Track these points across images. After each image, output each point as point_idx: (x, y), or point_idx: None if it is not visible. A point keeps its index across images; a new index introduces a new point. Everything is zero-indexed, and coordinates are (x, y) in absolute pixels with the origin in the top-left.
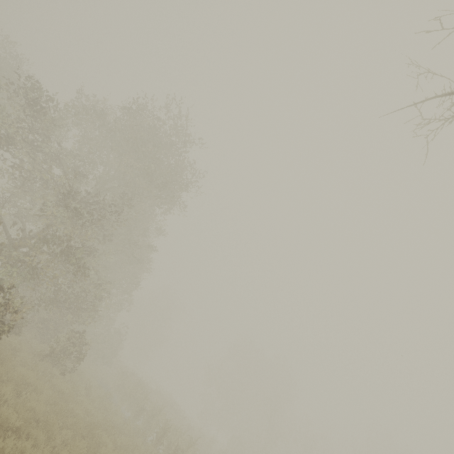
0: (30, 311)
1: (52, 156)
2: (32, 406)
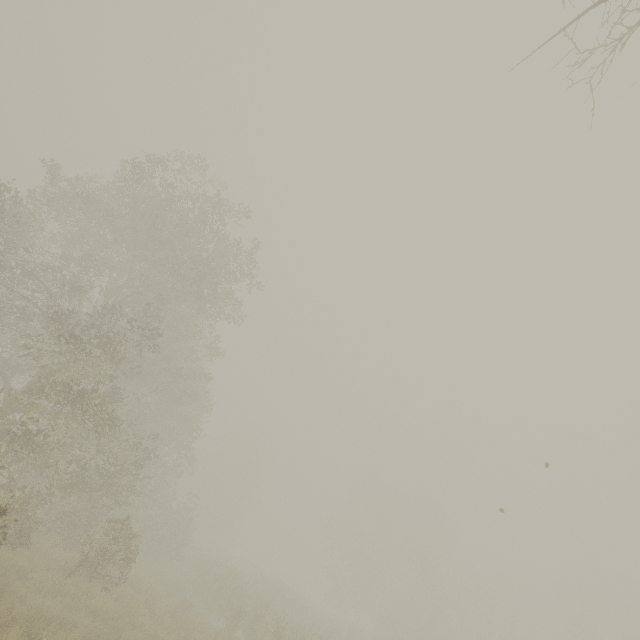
0: (38, 506)
1: (26, 271)
2: None
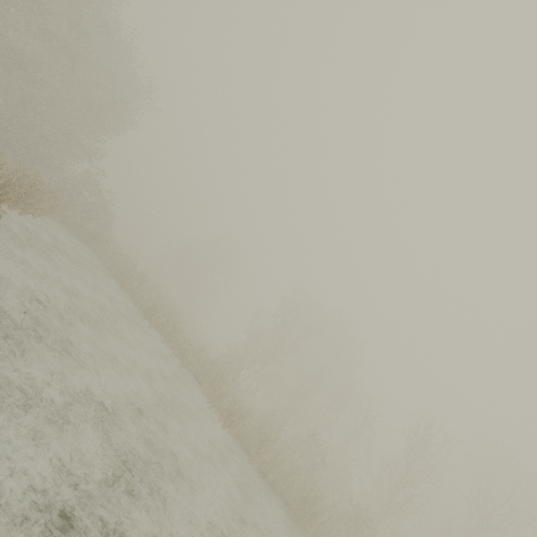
0: None
1: None
2: None
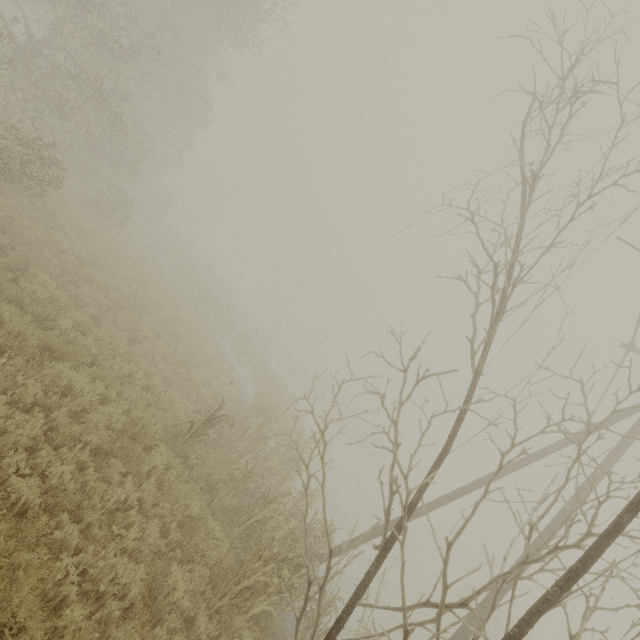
0: (64, 151)
1: None
2: (94, 250)
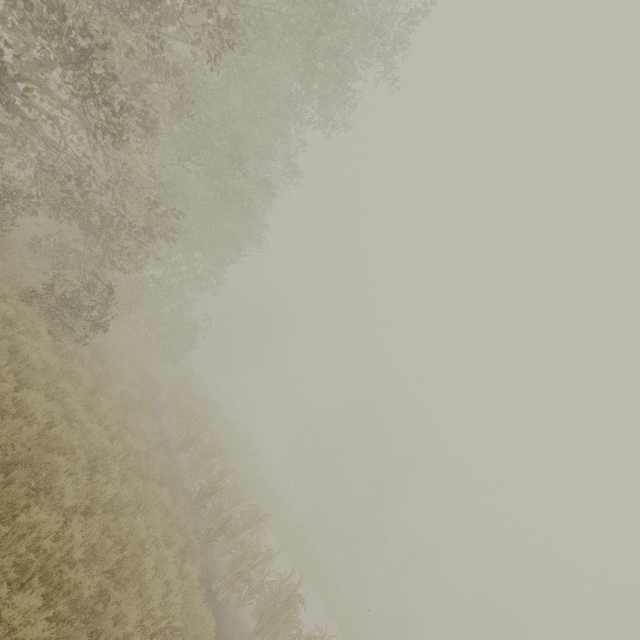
0: (20, 209)
1: None
2: None
